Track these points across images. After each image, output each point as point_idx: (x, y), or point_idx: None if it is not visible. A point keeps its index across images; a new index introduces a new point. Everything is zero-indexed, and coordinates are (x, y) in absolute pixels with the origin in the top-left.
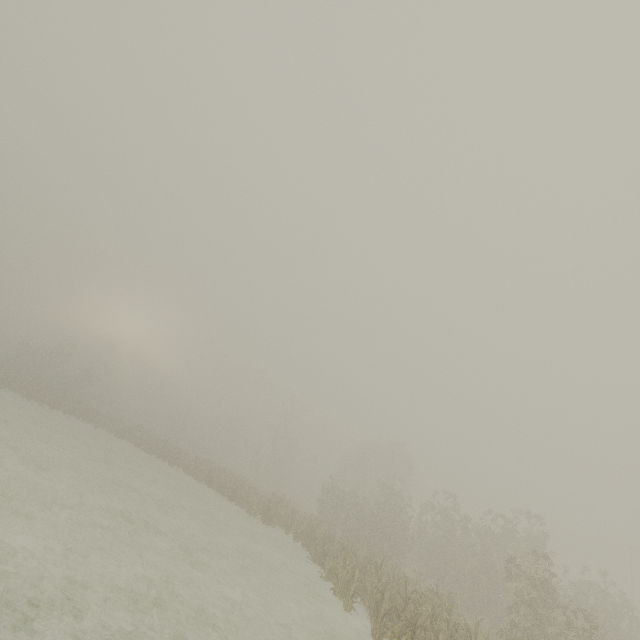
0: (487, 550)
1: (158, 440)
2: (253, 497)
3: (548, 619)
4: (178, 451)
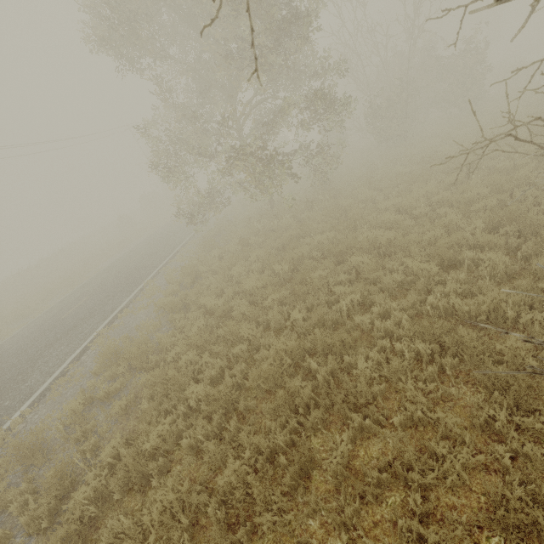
0: None
1: None
2: None
3: None
4: None
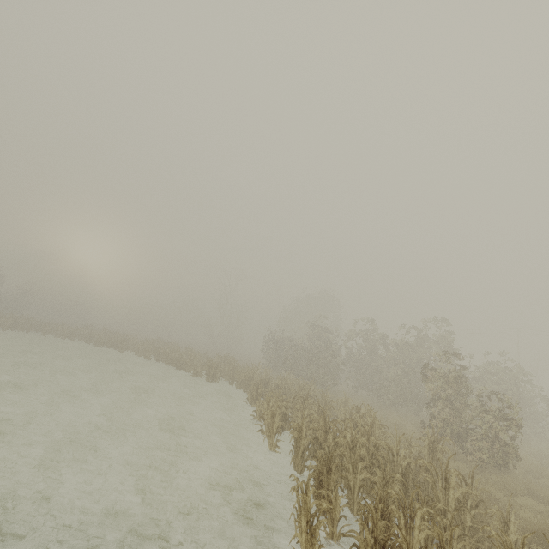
0: (406, 358)
1: (106, 333)
2: (199, 361)
3: (464, 407)
4: (126, 338)
